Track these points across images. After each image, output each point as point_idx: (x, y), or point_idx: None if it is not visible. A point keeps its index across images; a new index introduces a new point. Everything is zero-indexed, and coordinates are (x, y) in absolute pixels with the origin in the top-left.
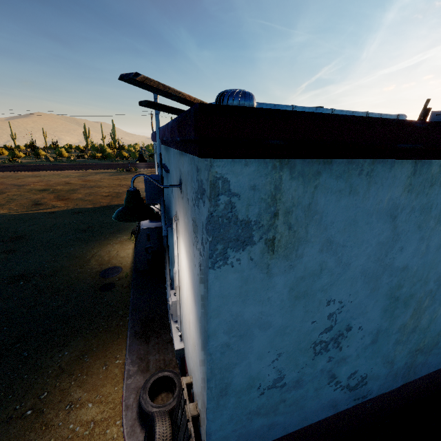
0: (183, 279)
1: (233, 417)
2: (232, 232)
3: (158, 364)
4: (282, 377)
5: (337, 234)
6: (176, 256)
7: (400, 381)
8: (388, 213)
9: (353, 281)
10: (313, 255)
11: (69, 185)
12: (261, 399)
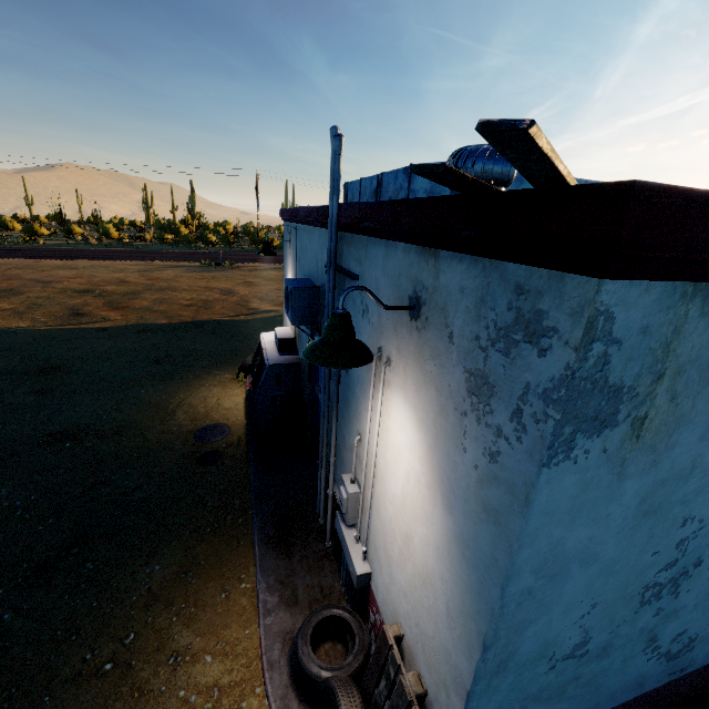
0: (392, 462)
1: (503, 705)
2: (592, 405)
3: (312, 592)
4: (587, 641)
5: None
6: (369, 421)
7: None
8: None
9: None
10: (689, 445)
11: (125, 284)
12: (548, 676)
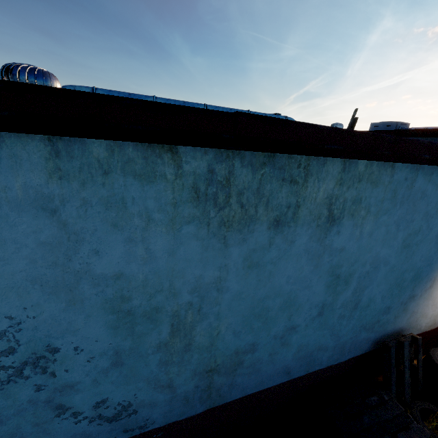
0: None
1: None
2: None
3: None
4: None
5: None
6: None
7: (199, 406)
8: (36, 205)
9: (19, 291)
10: None
11: None
12: None
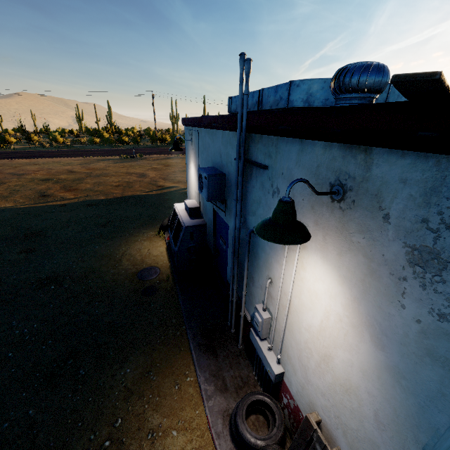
0: (308, 302)
1: None
2: None
3: (236, 381)
4: None
5: None
6: (283, 271)
7: None
8: None
9: None
10: None
11: (73, 173)
12: None
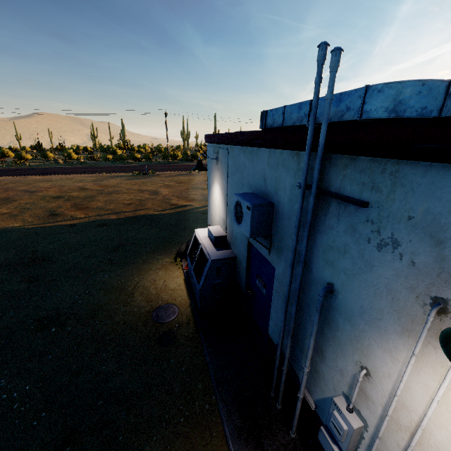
0: None
1: None
2: None
3: None
4: None
5: None
6: (408, 375)
7: None
8: None
9: None
10: None
11: (84, 190)
12: None
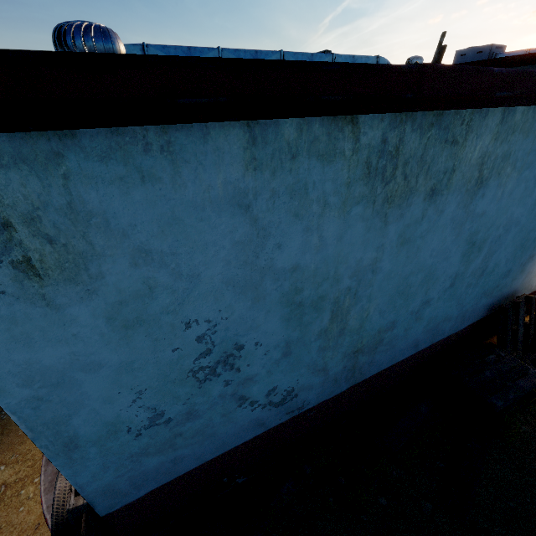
0: None
1: (108, 465)
2: None
3: None
4: (161, 413)
5: (154, 240)
6: None
7: (344, 385)
8: (233, 203)
9: (216, 294)
10: (125, 273)
11: None
12: (141, 440)
